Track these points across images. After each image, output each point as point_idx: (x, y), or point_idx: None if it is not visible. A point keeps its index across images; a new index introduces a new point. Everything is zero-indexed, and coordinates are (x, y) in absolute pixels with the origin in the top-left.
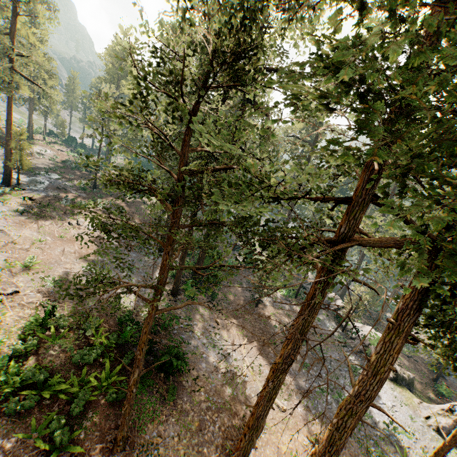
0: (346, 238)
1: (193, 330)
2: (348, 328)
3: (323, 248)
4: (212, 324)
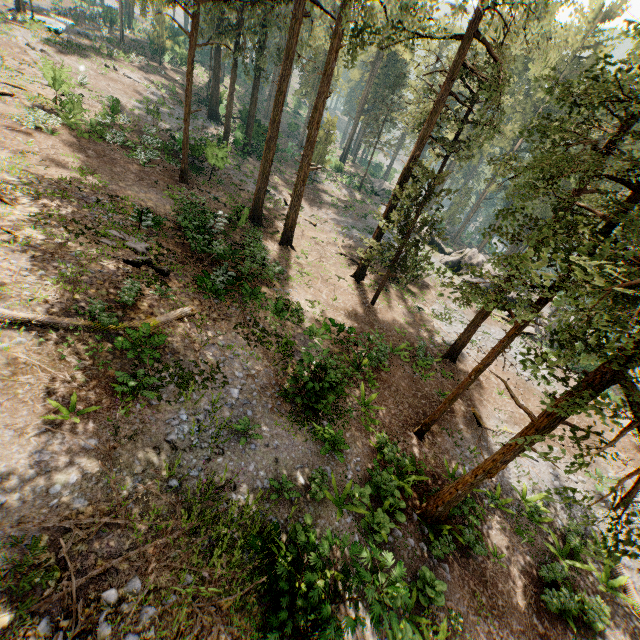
0: None
1: (243, 174)
2: None
3: None
4: None
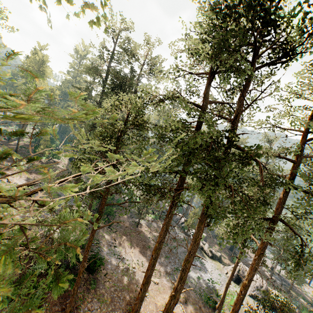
0: (182, 187)
1: (100, 246)
2: (188, 233)
3: (174, 192)
4: (111, 241)
